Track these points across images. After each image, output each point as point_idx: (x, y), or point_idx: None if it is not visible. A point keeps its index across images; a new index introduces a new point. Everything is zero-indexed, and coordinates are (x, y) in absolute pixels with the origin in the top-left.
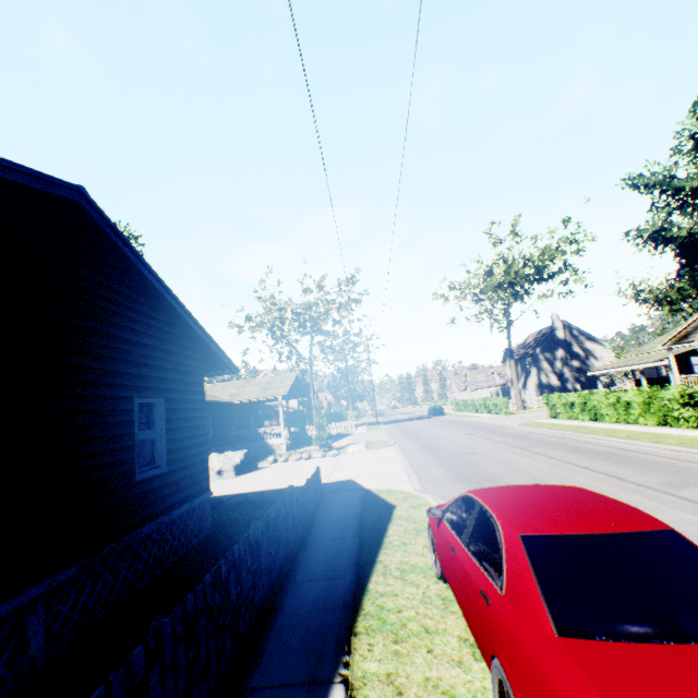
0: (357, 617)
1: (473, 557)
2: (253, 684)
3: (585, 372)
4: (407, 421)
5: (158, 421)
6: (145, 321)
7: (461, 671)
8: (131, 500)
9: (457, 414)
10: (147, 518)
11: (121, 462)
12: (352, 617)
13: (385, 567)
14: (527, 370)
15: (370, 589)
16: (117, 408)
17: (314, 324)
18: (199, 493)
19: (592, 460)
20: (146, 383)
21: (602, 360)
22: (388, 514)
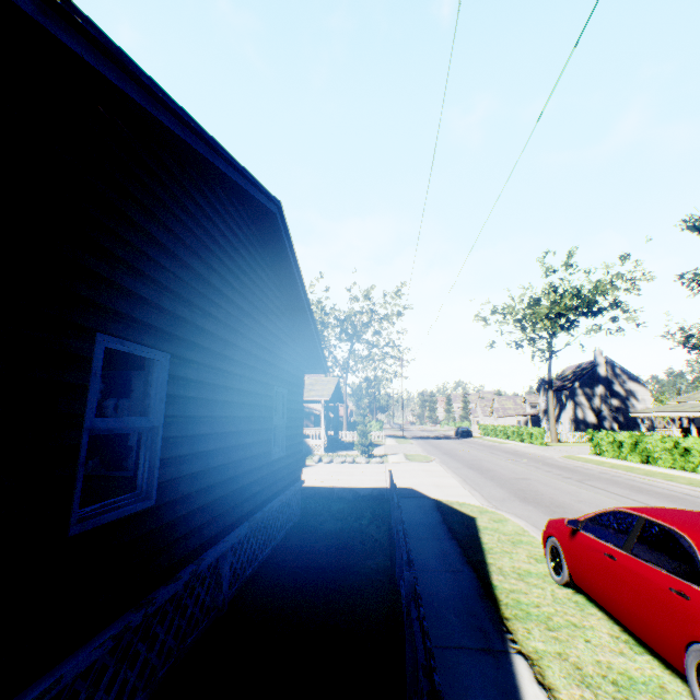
0: (499, 606)
1: (647, 562)
2: (435, 643)
3: (624, 412)
4: (434, 439)
5: (280, 409)
6: (282, 318)
7: (627, 660)
8: (268, 476)
9: (487, 439)
10: (274, 495)
11: (266, 442)
12: (494, 605)
13: (500, 569)
14: (562, 403)
15: (496, 585)
16: (266, 393)
17: (356, 332)
18: (296, 479)
19: (661, 501)
20: (280, 374)
21: (644, 402)
22: (472, 523)
